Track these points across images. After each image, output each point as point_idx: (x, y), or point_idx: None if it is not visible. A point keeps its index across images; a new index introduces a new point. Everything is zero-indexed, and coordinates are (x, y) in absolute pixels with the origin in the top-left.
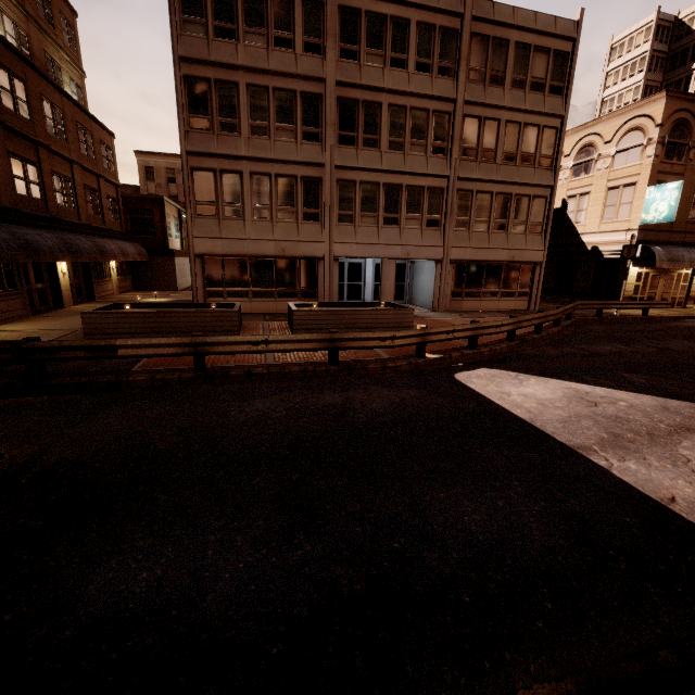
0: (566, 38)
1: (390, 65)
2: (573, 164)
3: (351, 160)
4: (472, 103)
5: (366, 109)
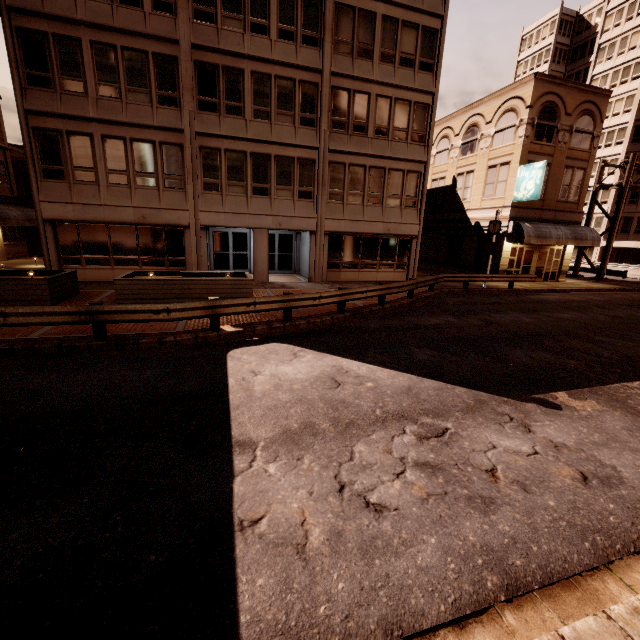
0: (434, 15)
1: (250, 31)
2: (462, 143)
3: (213, 127)
4: (341, 75)
5: (227, 75)
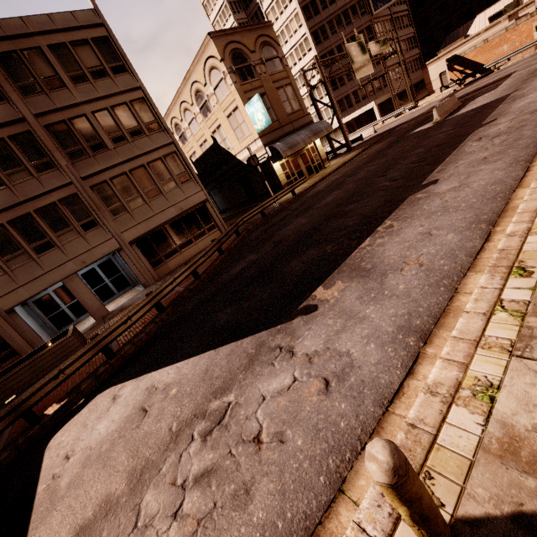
0: (94, 26)
1: None
2: (199, 109)
3: None
4: (46, 113)
5: None
